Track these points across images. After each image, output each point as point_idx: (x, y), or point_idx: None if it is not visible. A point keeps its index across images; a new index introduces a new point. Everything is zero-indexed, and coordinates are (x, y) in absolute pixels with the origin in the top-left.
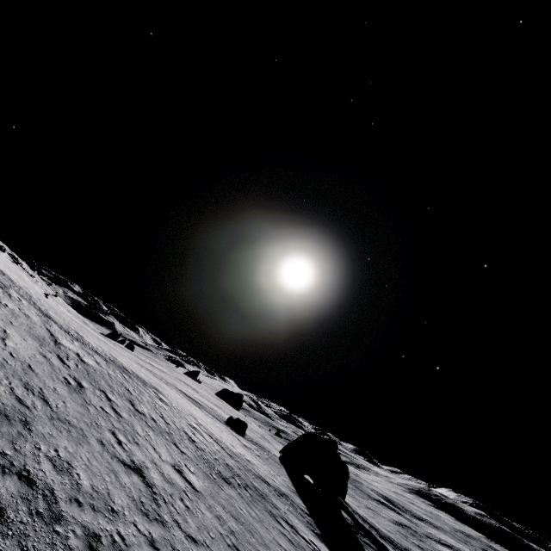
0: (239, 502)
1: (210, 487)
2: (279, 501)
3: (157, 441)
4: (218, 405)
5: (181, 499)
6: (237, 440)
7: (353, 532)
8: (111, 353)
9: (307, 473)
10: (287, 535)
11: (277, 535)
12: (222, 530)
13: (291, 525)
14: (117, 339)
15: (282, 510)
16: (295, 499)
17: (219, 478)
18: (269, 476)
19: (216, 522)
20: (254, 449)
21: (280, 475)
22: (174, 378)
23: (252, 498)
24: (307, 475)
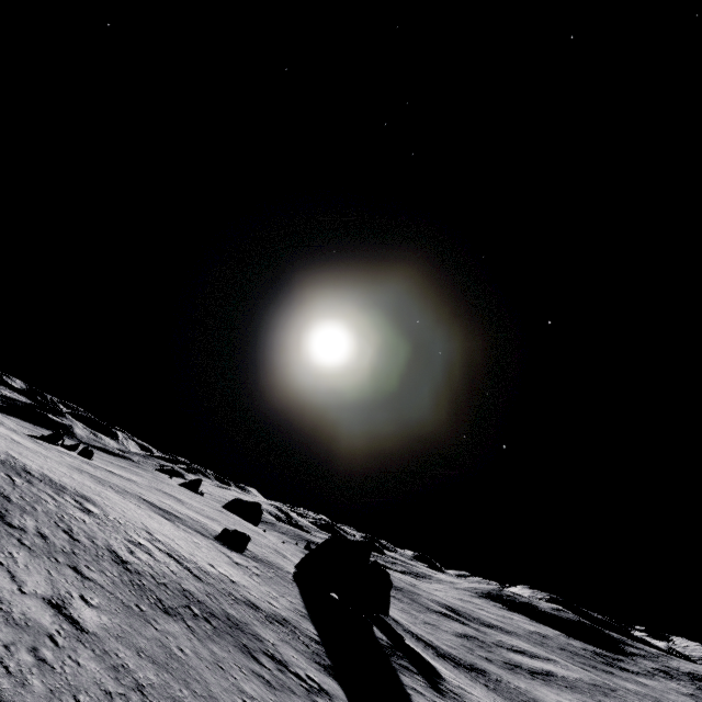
0: (183, 639)
1: (124, 624)
2: (269, 630)
3: (29, 565)
4: (213, 518)
5: (32, 650)
6: (225, 557)
7: (386, 655)
8: (10, 452)
9: (331, 588)
10: (265, 675)
11: (245, 677)
12: (115, 687)
13: (279, 660)
14: (57, 442)
15: (270, 642)
16: (302, 625)
17: (155, 609)
18: (266, 599)
19: (107, 676)
20: (252, 567)
21: (286, 596)
22: (147, 487)
23: (215, 631)
24: (332, 592)
